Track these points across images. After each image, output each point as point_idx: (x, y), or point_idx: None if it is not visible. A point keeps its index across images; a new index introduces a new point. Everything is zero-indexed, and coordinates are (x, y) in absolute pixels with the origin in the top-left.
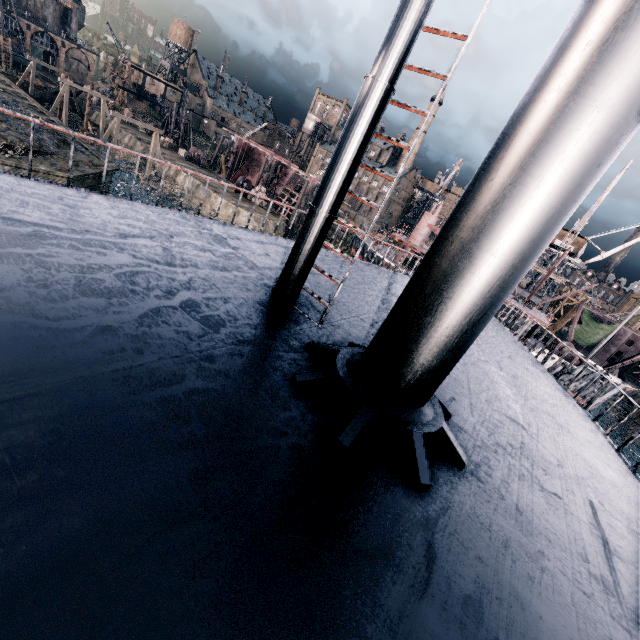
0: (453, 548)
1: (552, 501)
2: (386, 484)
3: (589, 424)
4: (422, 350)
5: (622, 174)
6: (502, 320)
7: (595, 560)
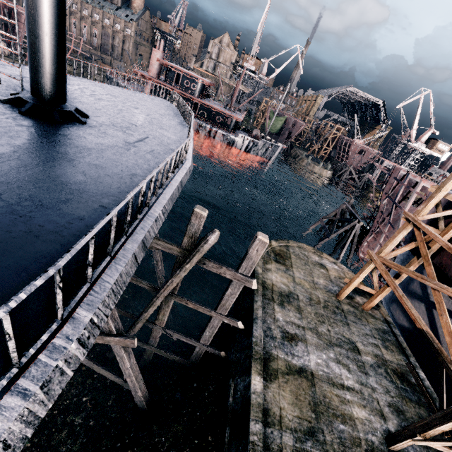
0: (65, 131)
1: (126, 134)
2: (42, 121)
3: (184, 131)
4: (41, 77)
5: (267, 9)
6: (176, 105)
7: (130, 141)
